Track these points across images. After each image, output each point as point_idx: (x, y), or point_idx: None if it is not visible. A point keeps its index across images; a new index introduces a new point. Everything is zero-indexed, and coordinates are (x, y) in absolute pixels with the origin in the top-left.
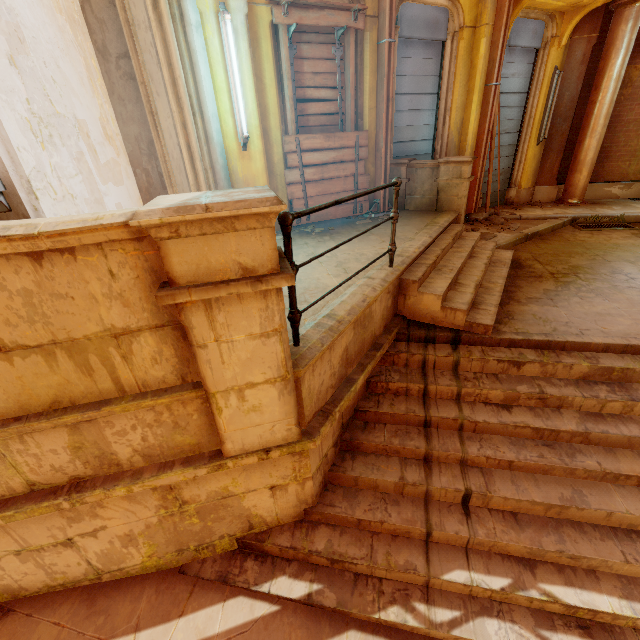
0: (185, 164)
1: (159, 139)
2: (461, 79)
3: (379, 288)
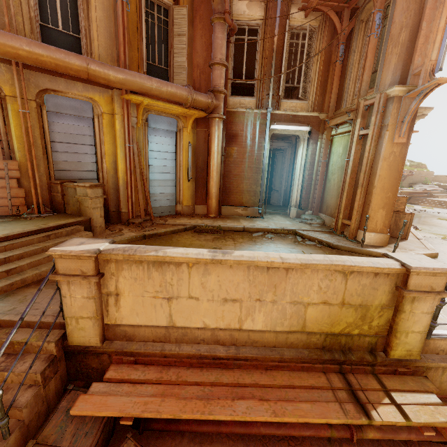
0: None
1: None
2: (108, 140)
3: None
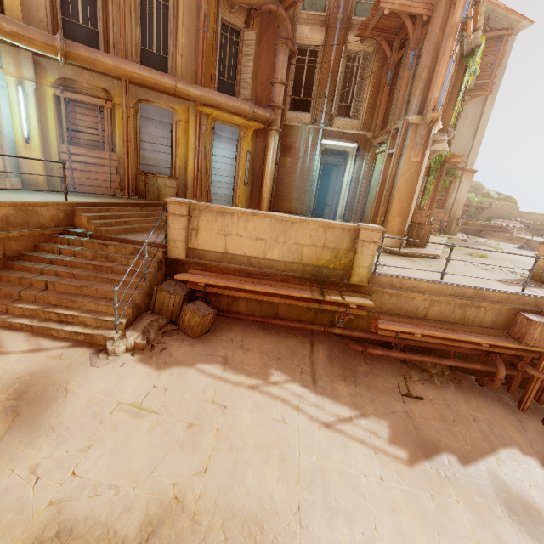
0: None
1: None
2: (182, 143)
3: (43, 202)
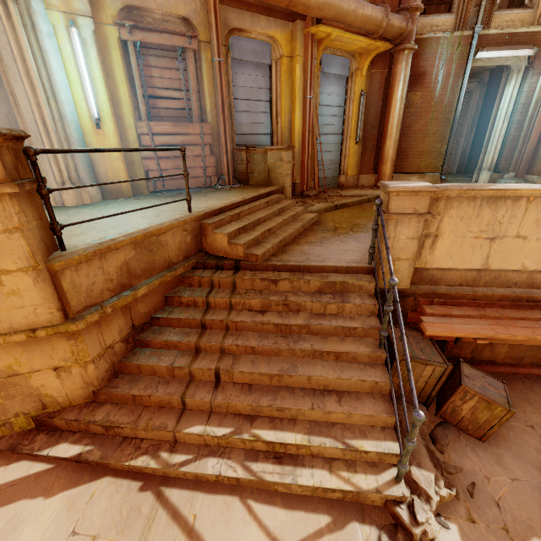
0: (42, 135)
1: (20, 115)
2: (286, 92)
3: (167, 224)
